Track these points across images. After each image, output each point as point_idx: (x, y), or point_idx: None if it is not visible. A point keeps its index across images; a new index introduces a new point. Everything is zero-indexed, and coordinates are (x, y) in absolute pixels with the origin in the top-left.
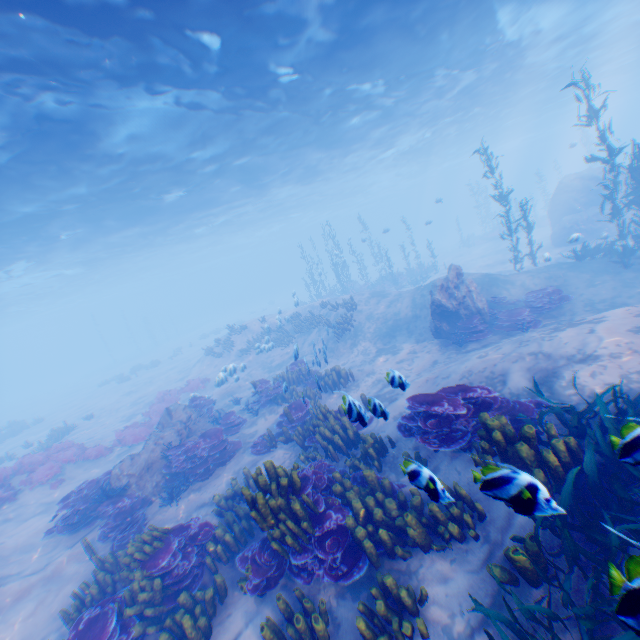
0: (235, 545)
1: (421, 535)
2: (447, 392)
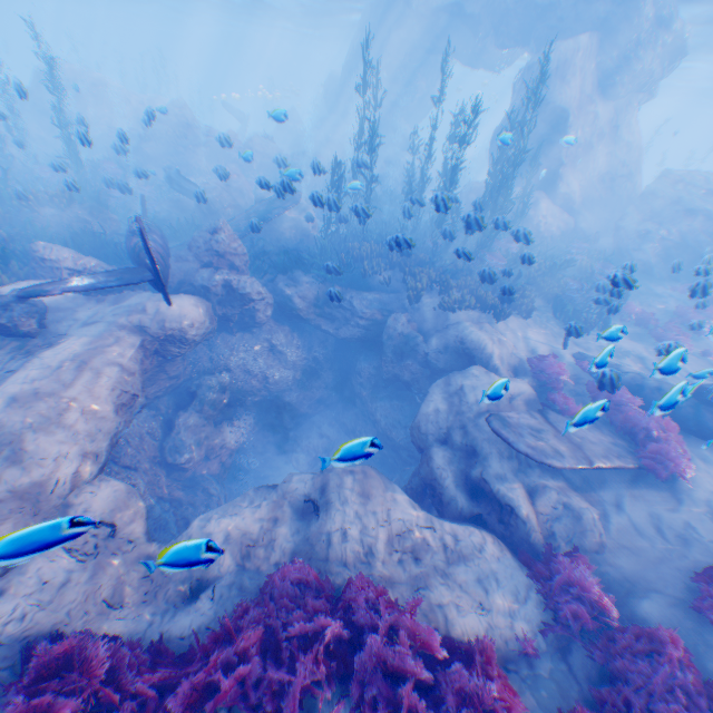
0: None
1: None
2: None
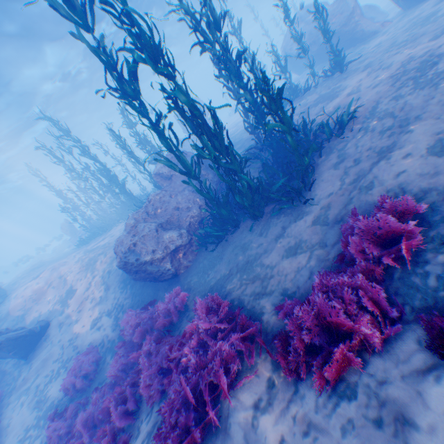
0: None
1: None
2: None
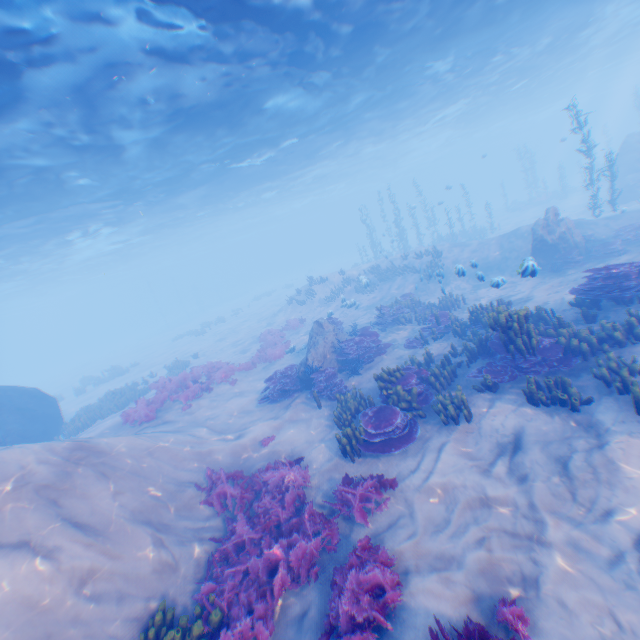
0: (448, 379)
1: (621, 336)
2: (615, 265)
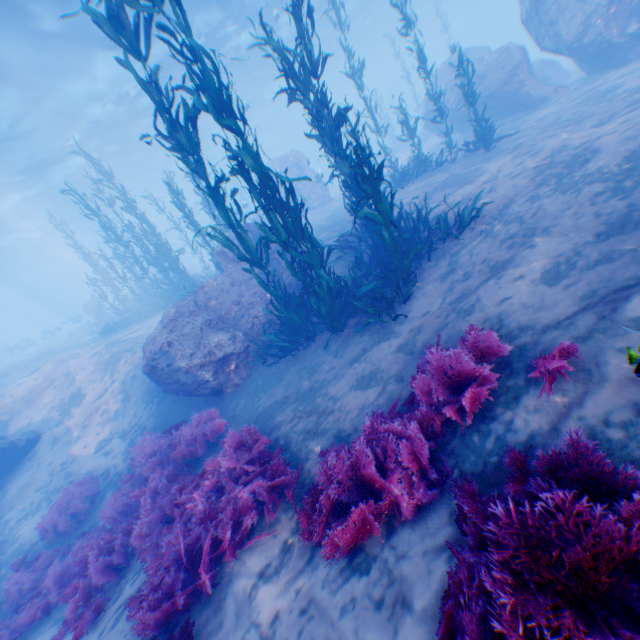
0: None
1: None
2: None
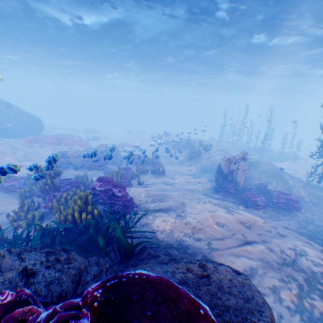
0: None
1: (56, 211)
2: (111, 183)
